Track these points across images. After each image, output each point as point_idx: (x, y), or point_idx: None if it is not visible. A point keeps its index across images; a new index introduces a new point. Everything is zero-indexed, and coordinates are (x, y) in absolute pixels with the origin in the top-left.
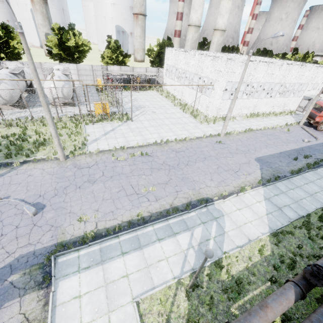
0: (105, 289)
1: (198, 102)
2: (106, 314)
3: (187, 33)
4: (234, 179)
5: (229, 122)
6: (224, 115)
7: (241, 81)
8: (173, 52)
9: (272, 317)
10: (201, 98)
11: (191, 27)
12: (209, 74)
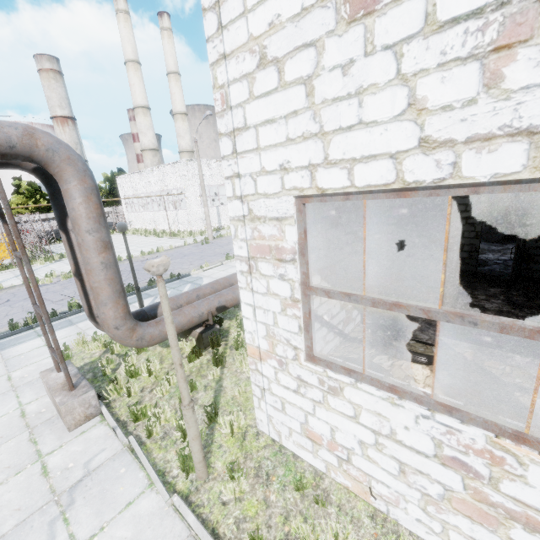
0: (4, 363)
1: (177, 222)
2: (4, 375)
3: (144, 159)
4: (222, 257)
5: (224, 231)
6: (216, 227)
7: (200, 168)
8: (127, 178)
9: (224, 281)
10: (179, 216)
11: (145, 151)
12: (176, 184)
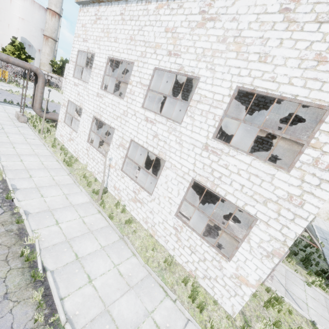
0: (3, 107)
1: None
2: (3, 109)
3: None
4: None
5: None
6: None
7: None
8: None
9: None
10: None
11: None
12: None
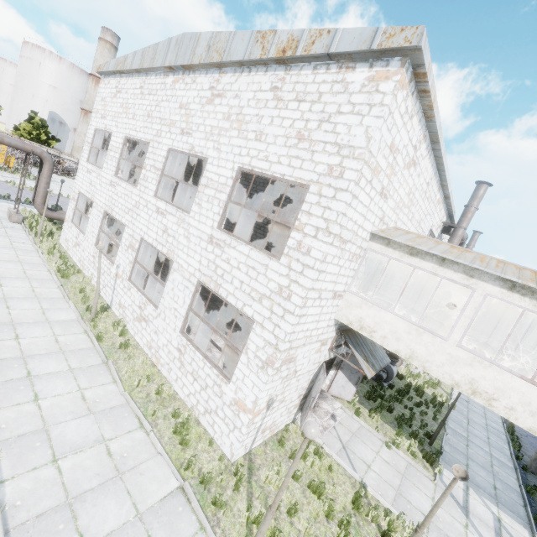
0: None
1: None
2: None
3: None
4: None
5: None
6: None
7: None
8: None
9: None
10: None
11: None
12: None
